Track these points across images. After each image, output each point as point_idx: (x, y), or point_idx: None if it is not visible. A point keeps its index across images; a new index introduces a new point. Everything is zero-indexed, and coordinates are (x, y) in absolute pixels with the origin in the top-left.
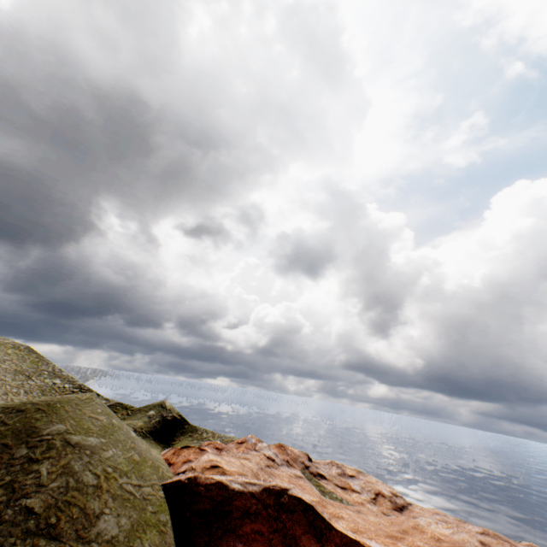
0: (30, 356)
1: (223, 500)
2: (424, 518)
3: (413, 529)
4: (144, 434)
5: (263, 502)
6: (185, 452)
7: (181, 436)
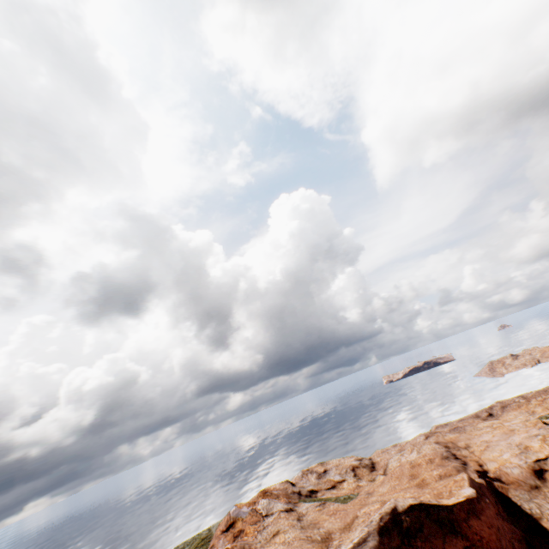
0: None
1: None
2: (392, 459)
3: (414, 468)
4: None
5: None
6: None
7: None
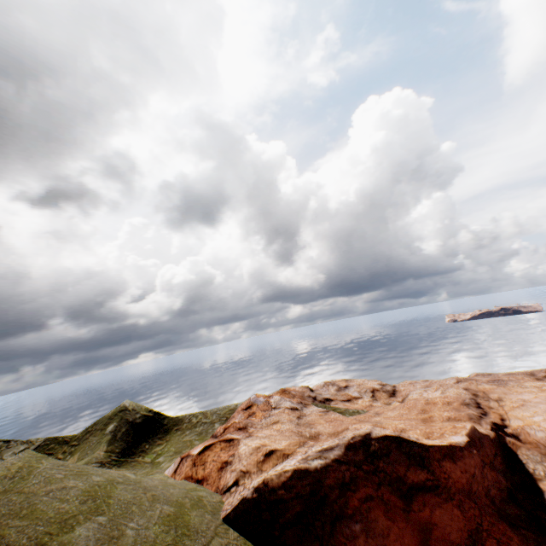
0: None
1: (313, 489)
2: (414, 392)
3: (427, 405)
4: (117, 458)
5: (354, 463)
6: (210, 456)
7: (166, 434)
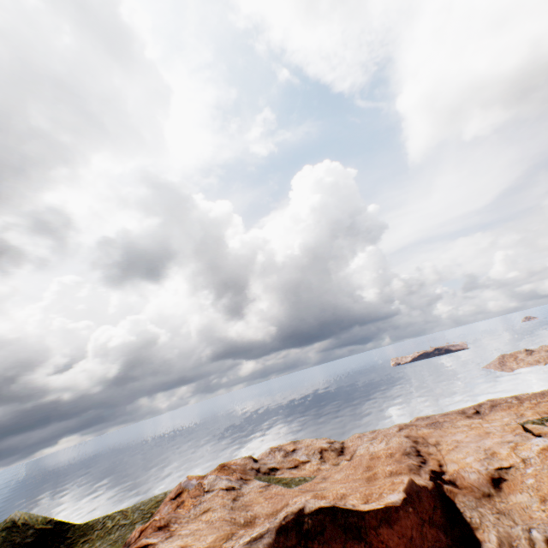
0: None
1: None
2: (361, 446)
3: (372, 460)
4: None
5: None
6: None
7: None
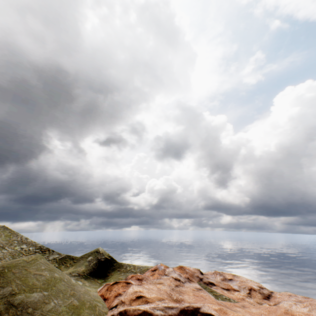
0: (4, 232)
1: None
2: (285, 302)
3: (285, 314)
4: (86, 275)
5: None
6: (115, 287)
7: (112, 271)
